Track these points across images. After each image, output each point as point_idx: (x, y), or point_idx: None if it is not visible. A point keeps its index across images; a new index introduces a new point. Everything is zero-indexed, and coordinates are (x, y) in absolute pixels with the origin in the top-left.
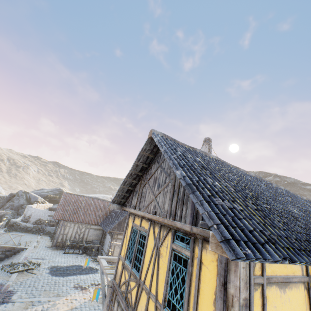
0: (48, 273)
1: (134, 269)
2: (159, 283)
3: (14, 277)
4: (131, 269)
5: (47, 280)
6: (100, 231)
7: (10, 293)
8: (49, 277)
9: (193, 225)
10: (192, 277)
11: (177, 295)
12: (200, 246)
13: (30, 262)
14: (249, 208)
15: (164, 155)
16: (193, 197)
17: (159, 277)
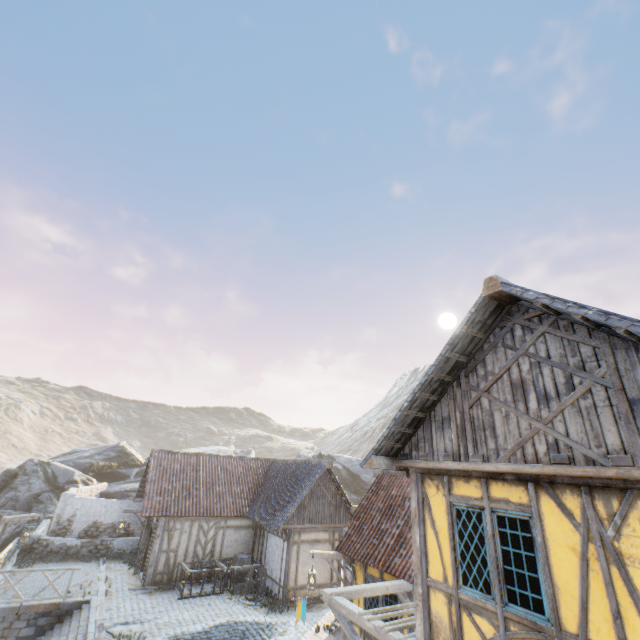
0: None
1: (514, 607)
2: None
3: None
4: (502, 608)
5: None
6: (248, 531)
7: None
8: None
9: None
10: None
11: None
12: None
13: (118, 635)
14: None
15: (613, 322)
16: None
17: None
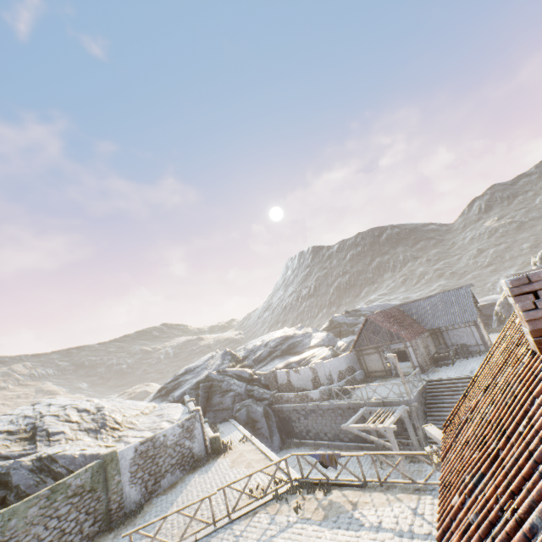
0: None
1: None
2: None
3: None
4: None
5: None
6: (429, 337)
7: None
8: None
9: None
10: None
11: None
12: None
13: None
14: None
15: None
16: None
17: None
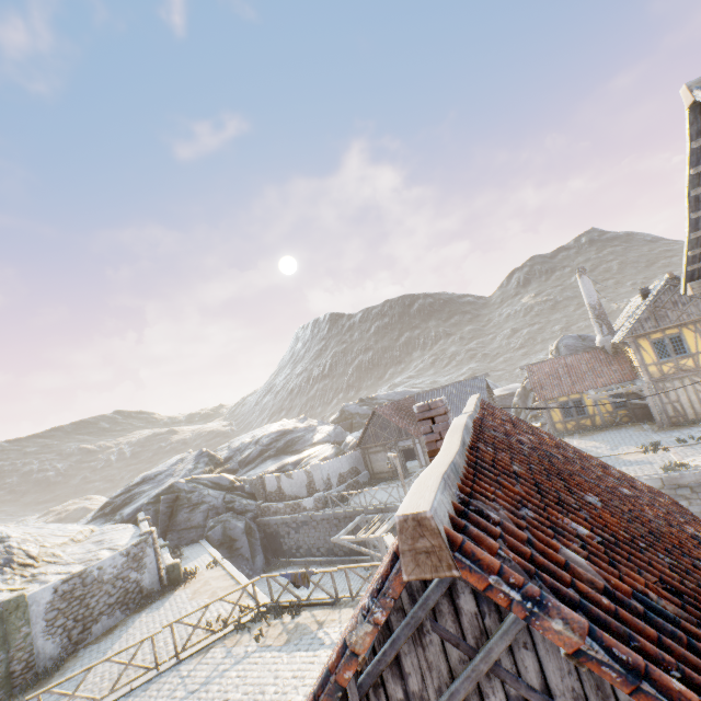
0: None
1: (678, 356)
2: None
3: None
4: (675, 358)
5: None
6: None
7: None
8: None
9: None
10: None
11: None
12: None
13: None
14: None
15: None
16: None
17: None
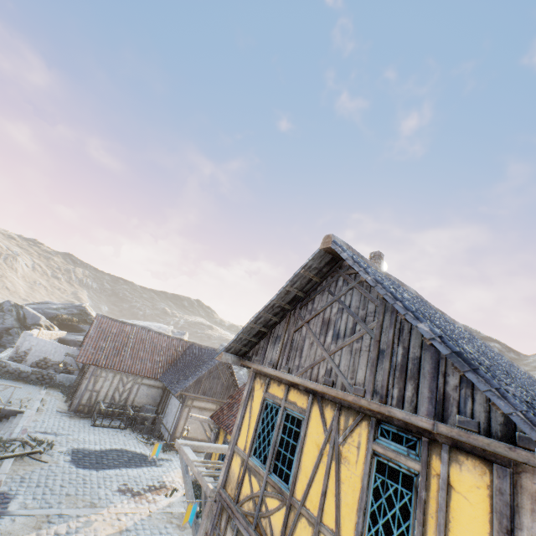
0: (70, 462)
1: (274, 476)
2: (342, 508)
3: (8, 467)
4: (267, 475)
5: (69, 474)
6: (158, 390)
7: (4, 498)
8: (72, 469)
9: (436, 419)
10: (428, 509)
11: (391, 535)
12: (445, 456)
13: (34, 439)
14: (530, 399)
15: (377, 289)
16: (477, 379)
17: (341, 498)
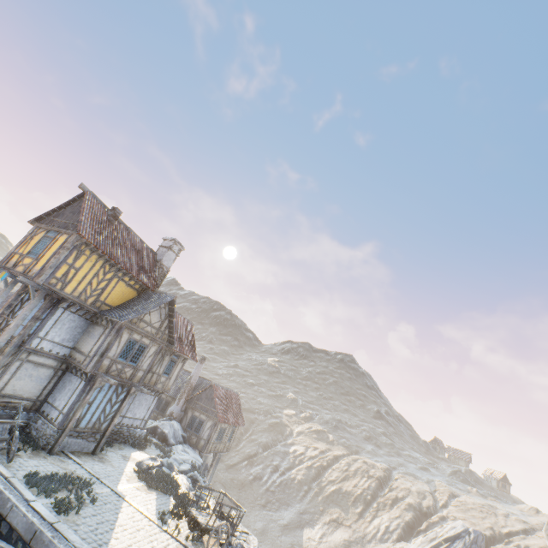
0: None
1: None
2: None
3: None
4: None
5: None
6: None
7: None
8: None
9: None
10: None
11: None
12: None
13: None
14: None
15: None
16: None
17: None
